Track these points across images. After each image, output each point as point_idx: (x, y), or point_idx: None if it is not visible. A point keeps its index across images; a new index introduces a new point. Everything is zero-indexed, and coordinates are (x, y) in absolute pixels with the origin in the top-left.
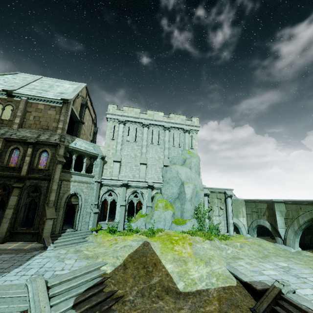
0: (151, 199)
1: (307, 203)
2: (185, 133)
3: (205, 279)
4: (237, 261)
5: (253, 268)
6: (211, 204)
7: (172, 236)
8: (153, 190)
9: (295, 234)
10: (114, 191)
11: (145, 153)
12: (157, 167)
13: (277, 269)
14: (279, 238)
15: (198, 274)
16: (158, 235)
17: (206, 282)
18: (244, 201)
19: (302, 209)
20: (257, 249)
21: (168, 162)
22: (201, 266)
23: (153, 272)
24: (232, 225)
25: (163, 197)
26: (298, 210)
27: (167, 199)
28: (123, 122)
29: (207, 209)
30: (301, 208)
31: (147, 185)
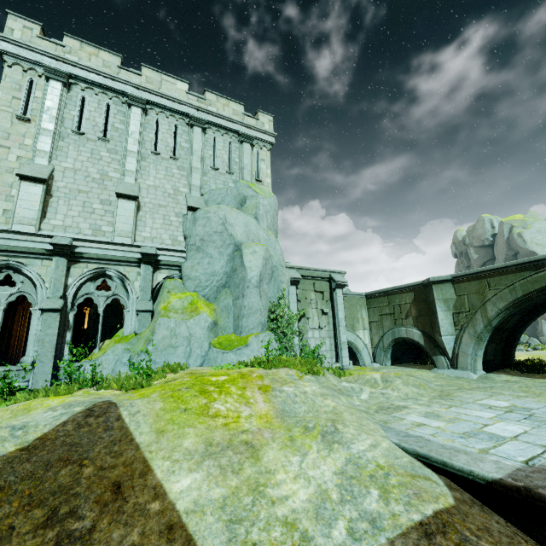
0: (151, 293)
1: (503, 271)
2: (242, 144)
3: (339, 503)
4: (400, 415)
5: (457, 426)
6: (303, 304)
7: (207, 377)
8: (158, 269)
9: (478, 341)
10: (21, 270)
11: (136, 175)
12: (171, 214)
13: (507, 417)
14: (442, 357)
15: (307, 488)
16: (162, 380)
17: (346, 520)
18: (364, 298)
19: (492, 286)
20: (416, 382)
21: (202, 201)
22: (313, 452)
23: (95, 533)
24: (345, 347)
25: (187, 288)
26: (483, 289)
27: (199, 291)
28: (63, 76)
29: (296, 314)
30: (489, 285)
31: (141, 256)
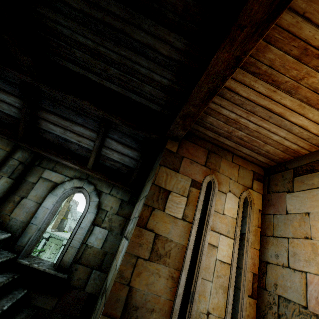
0: None
1: None
2: None
3: None
4: None
5: None
6: (47, 247)
7: None
8: None
9: None
10: None
11: None
12: None
13: None
14: None
15: None
16: None
17: None
18: None
19: None
20: None
21: None
22: None
23: None
24: None
25: None
26: None
27: None
28: None
29: (39, 249)
30: None
31: None
